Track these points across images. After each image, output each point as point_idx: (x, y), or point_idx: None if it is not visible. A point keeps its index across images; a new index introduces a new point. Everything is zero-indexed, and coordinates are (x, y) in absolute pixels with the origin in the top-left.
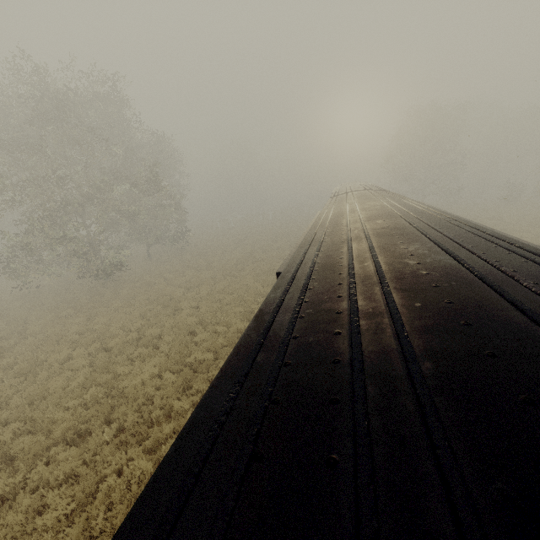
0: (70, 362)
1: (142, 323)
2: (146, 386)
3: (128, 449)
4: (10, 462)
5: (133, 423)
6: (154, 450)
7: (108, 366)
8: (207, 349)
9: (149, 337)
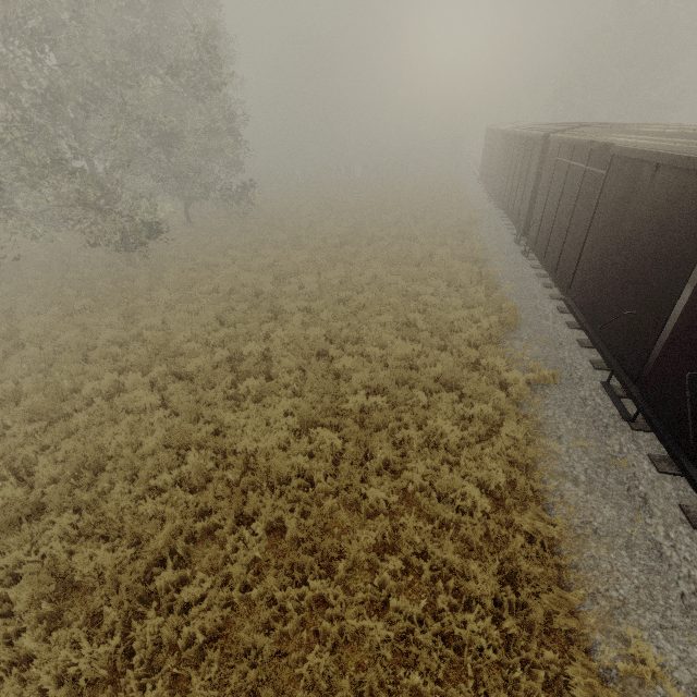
0: (123, 396)
1: (227, 333)
2: (292, 452)
3: (305, 576)
4: (75, 593)
5: (295, 525)
6: (350, 577)
7: (197, 408)
8: (362, 385)
9: (254, 358)
